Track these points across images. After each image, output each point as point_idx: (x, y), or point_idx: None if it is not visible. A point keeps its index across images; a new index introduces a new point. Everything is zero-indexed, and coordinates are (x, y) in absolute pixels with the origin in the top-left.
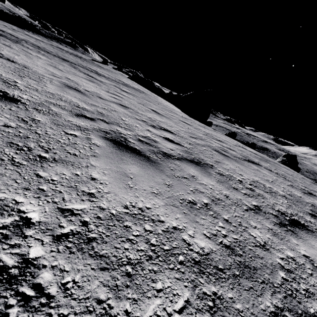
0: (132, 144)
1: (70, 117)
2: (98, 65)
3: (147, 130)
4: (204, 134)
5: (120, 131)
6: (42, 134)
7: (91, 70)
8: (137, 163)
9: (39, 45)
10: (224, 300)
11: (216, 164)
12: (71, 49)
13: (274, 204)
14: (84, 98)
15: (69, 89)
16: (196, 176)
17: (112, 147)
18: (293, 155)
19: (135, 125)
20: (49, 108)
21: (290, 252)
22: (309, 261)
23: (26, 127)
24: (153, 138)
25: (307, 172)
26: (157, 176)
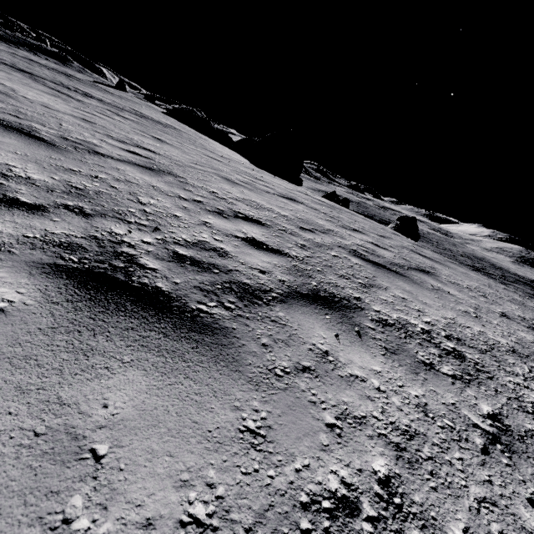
0: (42, 135)
1: None
2: (104, 89)
3: (100, 139)
4: (233, 170)
5: (36, 126)
6: None
7: (75, 90)
8: (23, 141)
9: None
10: (7, 186)
11: (194, 179)
12: (55, 63)
13: (241, 209)
14: (7, 99)
15: None
16: (126, 170)
17: None
18: (412, 217)
19: (81, 133)
20: None
21: (182, 215)
22: (203, 223)
23: None
24: (98, 144)
25: (463, 256)
26: (45, 152)
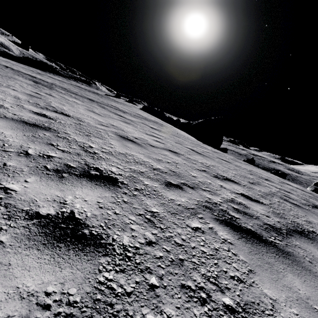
0: (241, 221)
1: (166, 191)
2: (113, 99)
3: (220, 186)
4: (251, 174)
5: (211, 198)
6: (182, 244)
7: (114, 107)
8: (284, 266)
9: (65, 87)
10: None
11: (312, 227)
12: (86, 86)
13: None
14: (144, 151)
15: (126, 141)
16: None
17: (240, 240)
18: None
19: (208, 181)
20: (142, 182)
21: None
22: None
23: (161, 235)
24: (238, 200)
25: None
26: None
